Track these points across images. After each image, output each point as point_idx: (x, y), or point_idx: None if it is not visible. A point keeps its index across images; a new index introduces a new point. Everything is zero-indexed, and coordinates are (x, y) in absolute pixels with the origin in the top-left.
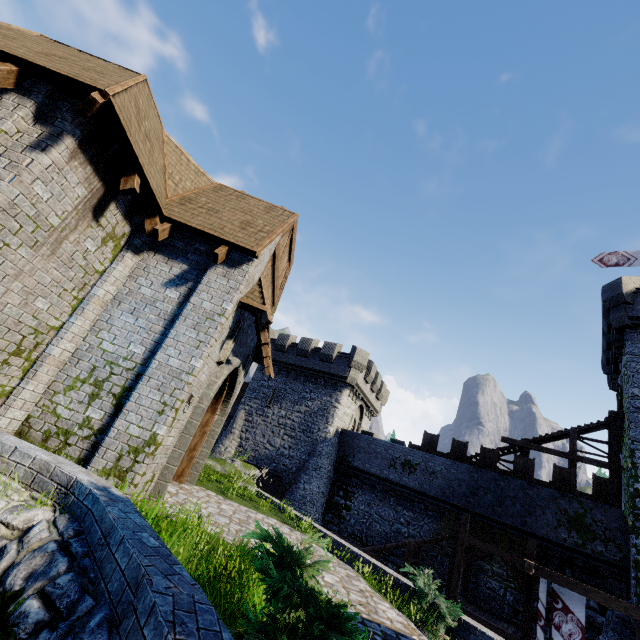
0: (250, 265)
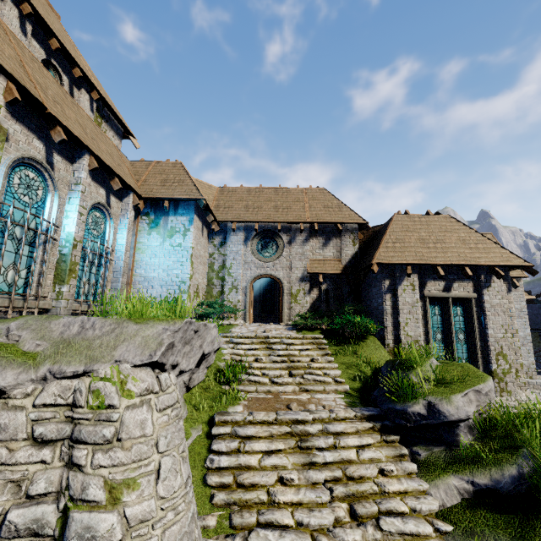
0: (521, 281)
